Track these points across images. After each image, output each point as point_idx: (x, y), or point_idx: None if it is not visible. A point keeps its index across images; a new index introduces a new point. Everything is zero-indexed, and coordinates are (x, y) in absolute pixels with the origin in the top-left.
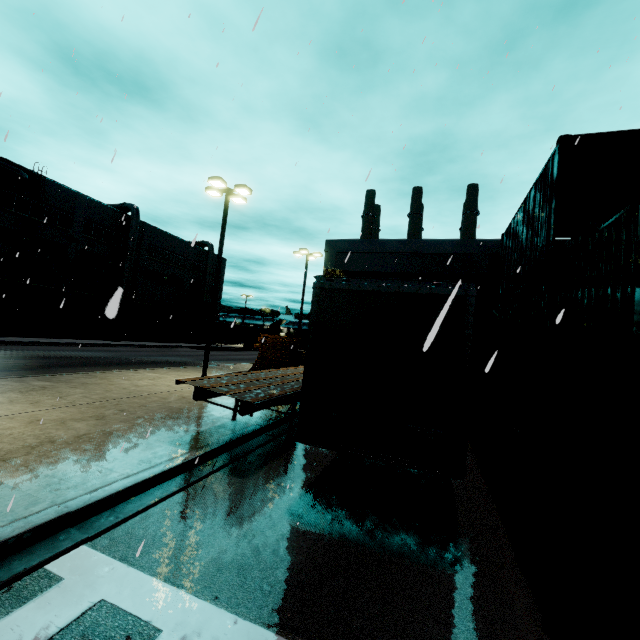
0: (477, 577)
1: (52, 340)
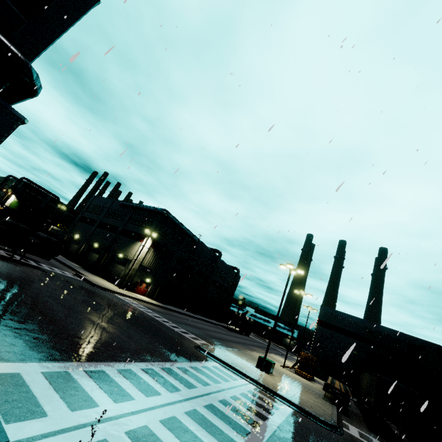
0: None
1: (181, 310)
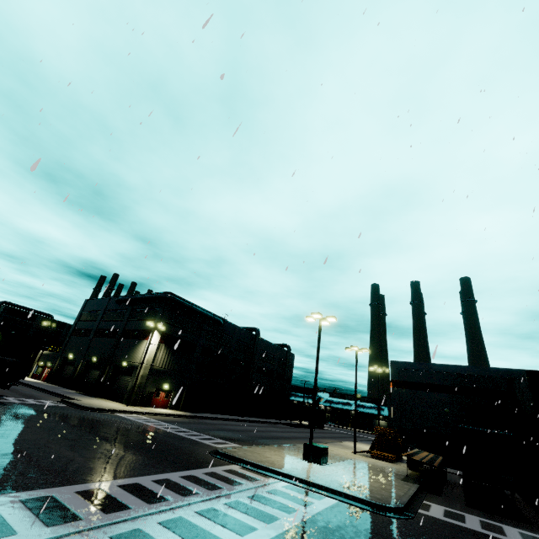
0: (538, 527)
1: (221, 416)
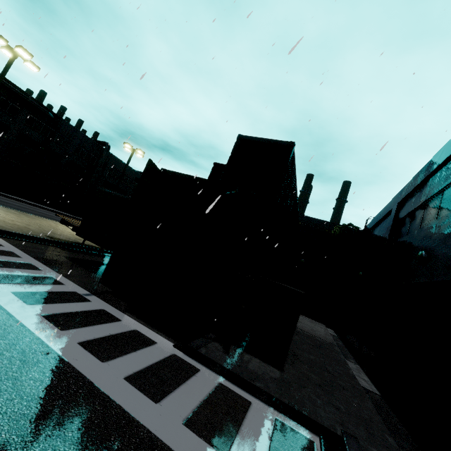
0: (101, 277)
1: (37, 204)
